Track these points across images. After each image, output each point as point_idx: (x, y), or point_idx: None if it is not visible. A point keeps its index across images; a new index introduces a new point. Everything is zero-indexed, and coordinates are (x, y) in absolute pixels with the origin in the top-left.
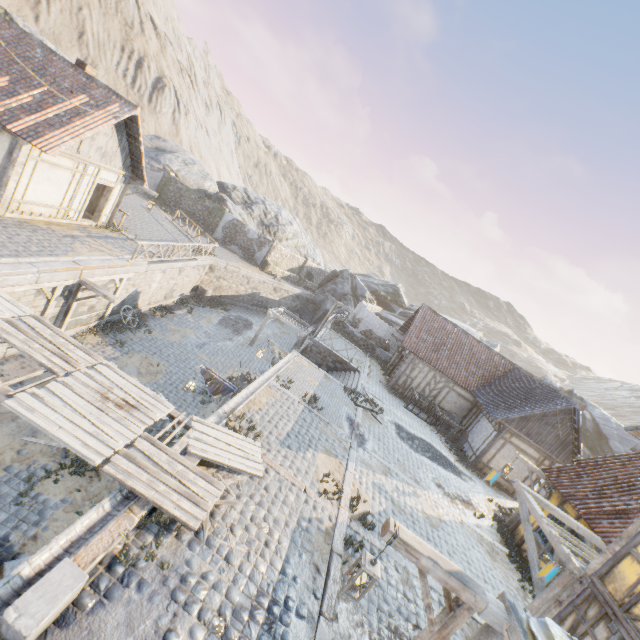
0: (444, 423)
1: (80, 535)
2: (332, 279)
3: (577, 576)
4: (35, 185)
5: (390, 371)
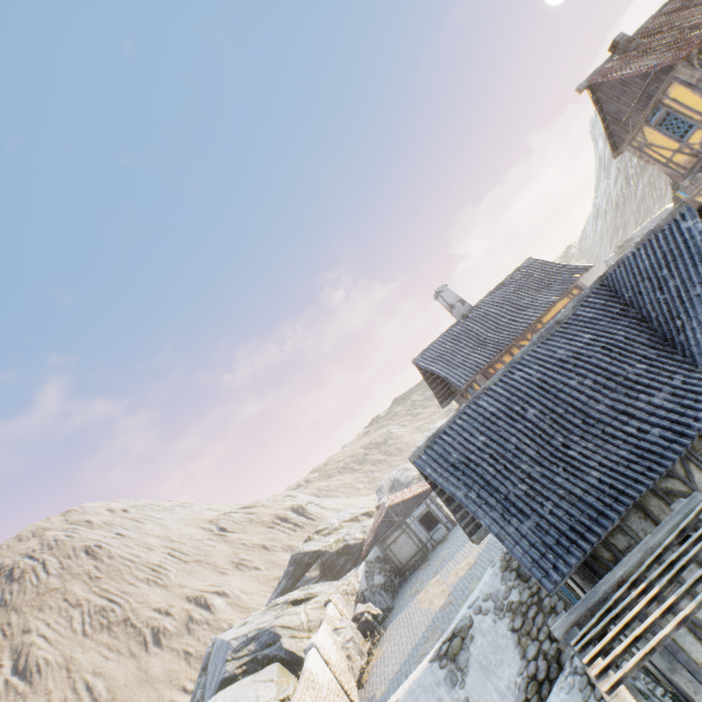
0: None
1: None
2: None
3: None
4: None
5: None
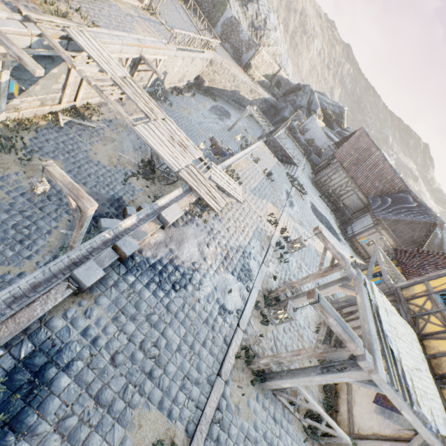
0: (340, 212)
1: (173, 198)
2: (295, 91)
3: (389, 287)
4: None
5: (317, 172)
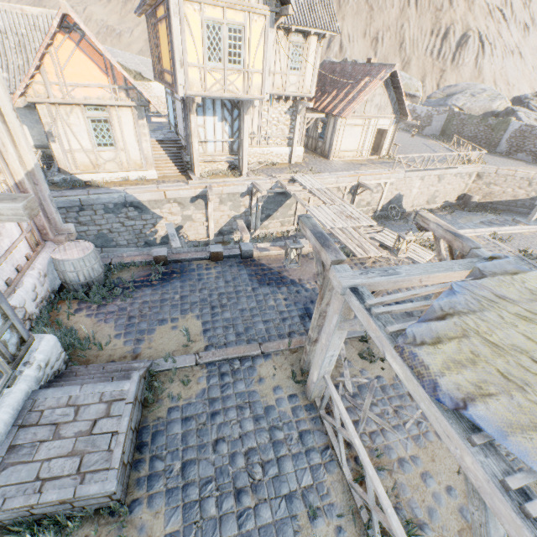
0: None
1: None
2: None
3: None
4: (344, 140)
5: None
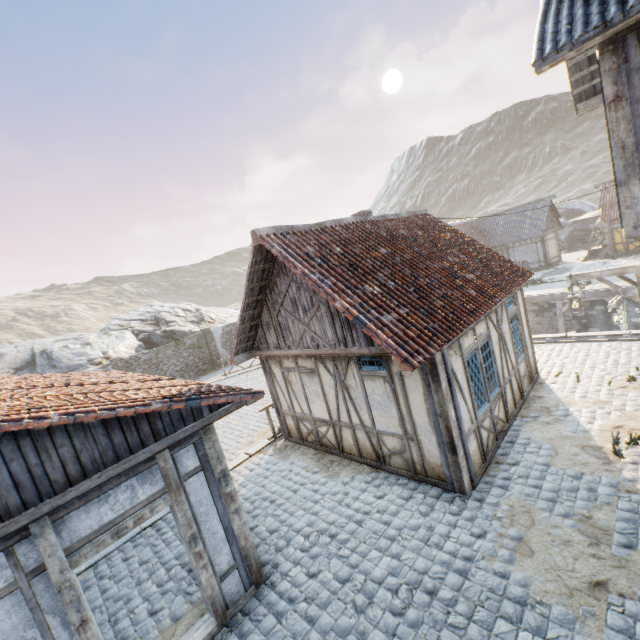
0: None
1: None
2: None
3: None
4: None
5: None
